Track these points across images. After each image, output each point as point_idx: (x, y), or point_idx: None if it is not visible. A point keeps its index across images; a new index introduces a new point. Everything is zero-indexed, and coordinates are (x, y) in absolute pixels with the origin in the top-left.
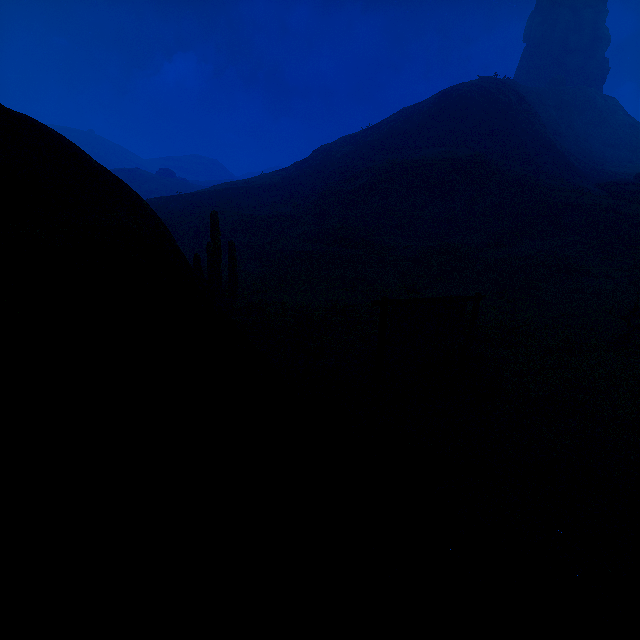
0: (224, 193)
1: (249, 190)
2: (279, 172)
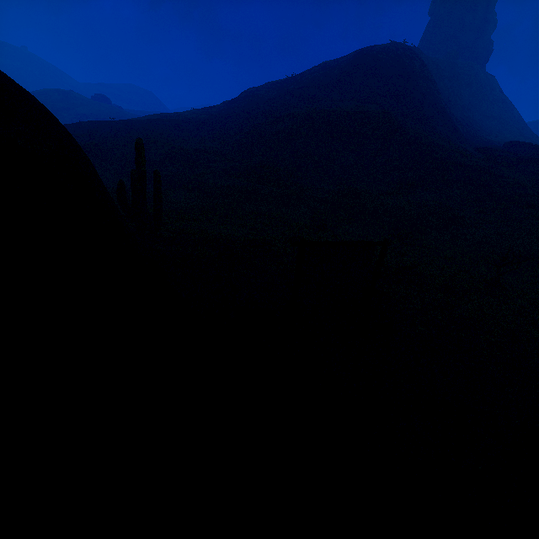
0: (156, 123)
1: (180, 123)
2: (209, 109)
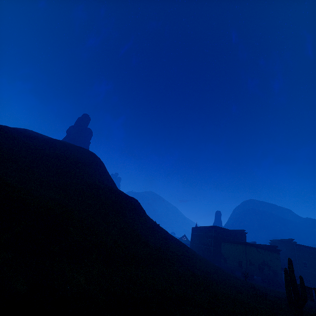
0: None
1: None
2: None
